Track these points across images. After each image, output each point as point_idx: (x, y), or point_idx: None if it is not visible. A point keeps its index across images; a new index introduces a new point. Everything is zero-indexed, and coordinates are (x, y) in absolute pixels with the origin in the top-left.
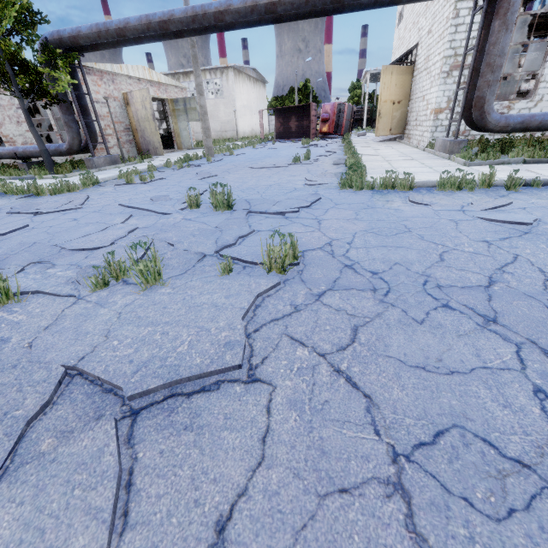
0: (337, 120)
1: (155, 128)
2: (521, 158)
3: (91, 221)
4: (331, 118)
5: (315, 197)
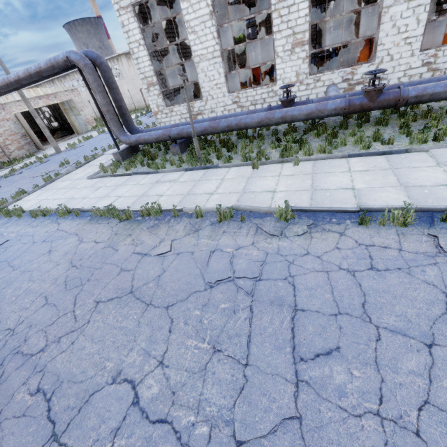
0: None
1: (34, 135)
2: (108, 174)
3: None
4: None
5: None
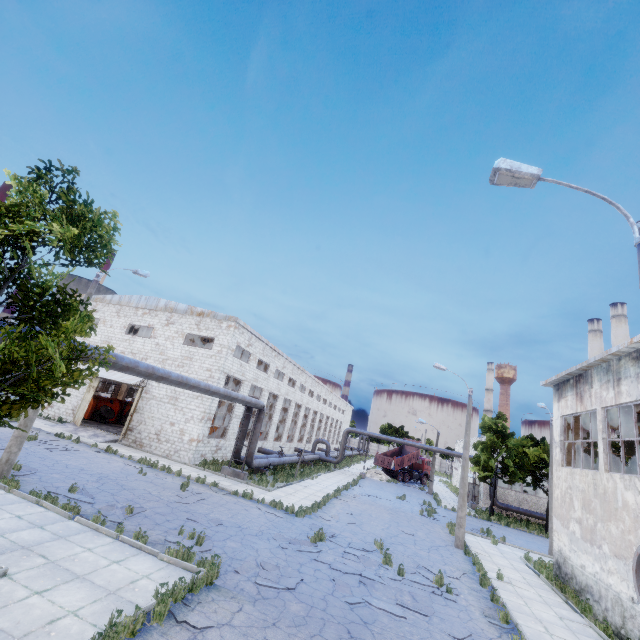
0: None
1: None
2: (277, 486)
3: (324, 566)
4: None
5: (317, 525)
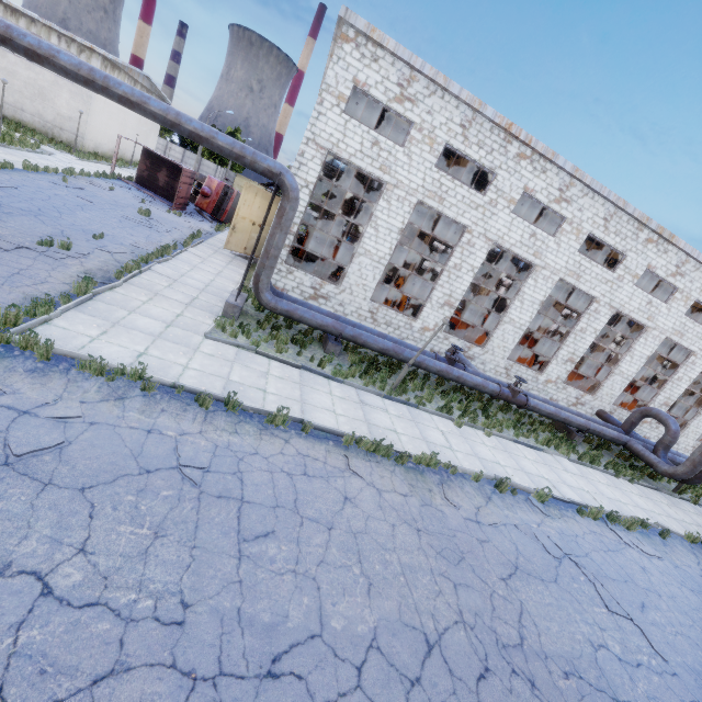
0: (223, 202)
1: None
2: (254, 347)
3: None
4: (213, 197)
5: None
